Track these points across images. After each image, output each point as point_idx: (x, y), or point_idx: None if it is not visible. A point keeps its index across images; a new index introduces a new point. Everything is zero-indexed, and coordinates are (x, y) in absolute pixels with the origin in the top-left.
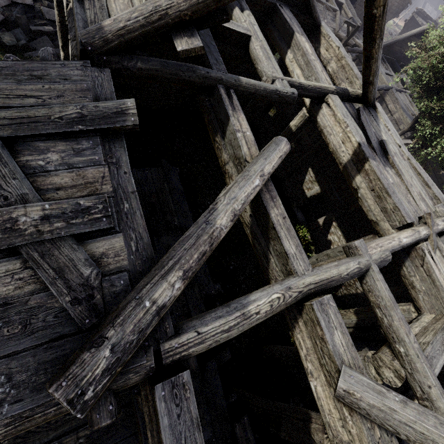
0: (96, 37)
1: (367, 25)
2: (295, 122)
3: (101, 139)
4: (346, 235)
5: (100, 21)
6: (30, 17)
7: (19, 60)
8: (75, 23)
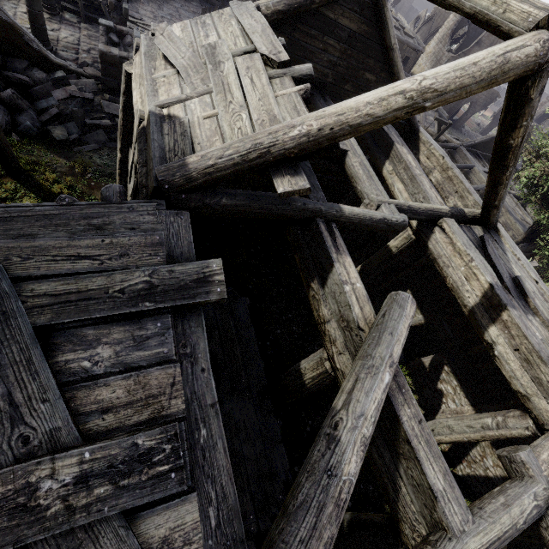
0: (177, 175)
1: (498, 153)
2: (397, 243)
3: (173, 318)
4: (465, 387)
5: (181, 150)
6: (87, 110)
7: (76, 200)
8: (150, 150)
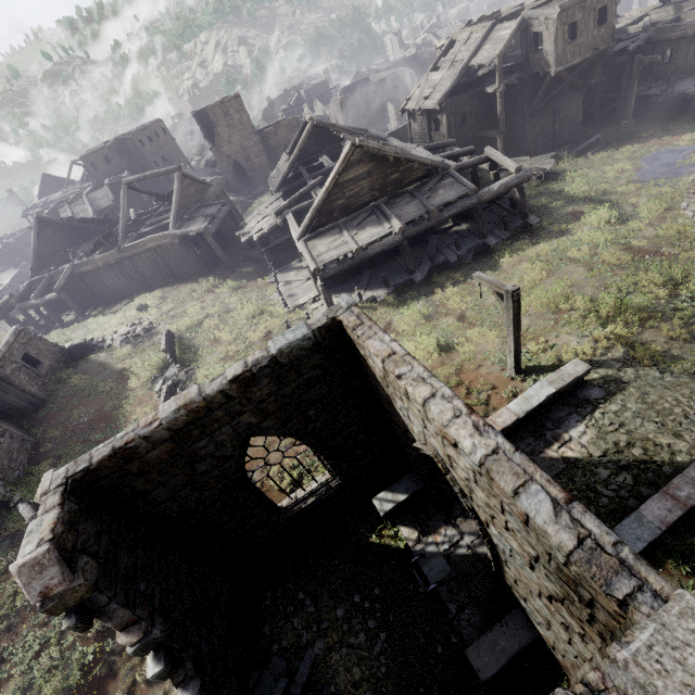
0: None
1: None
2: None
3: None
4: None
5: None
6: None
7: None
8: None
